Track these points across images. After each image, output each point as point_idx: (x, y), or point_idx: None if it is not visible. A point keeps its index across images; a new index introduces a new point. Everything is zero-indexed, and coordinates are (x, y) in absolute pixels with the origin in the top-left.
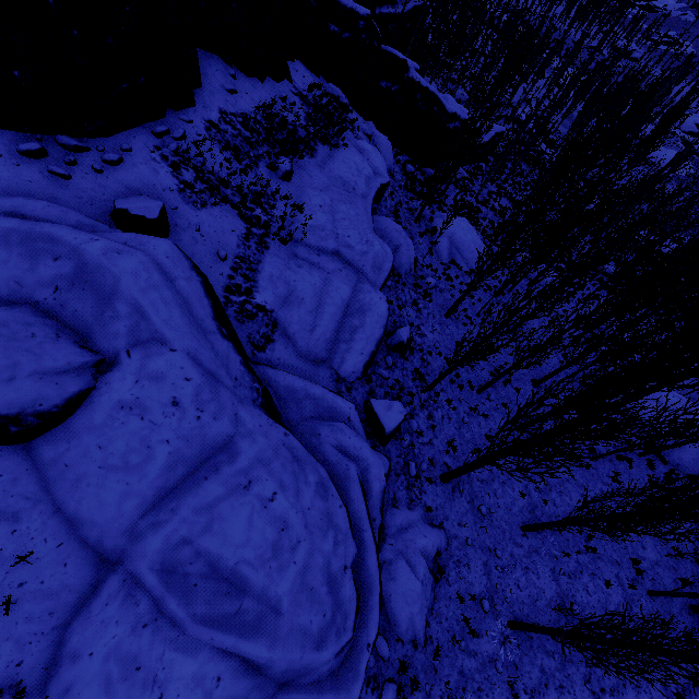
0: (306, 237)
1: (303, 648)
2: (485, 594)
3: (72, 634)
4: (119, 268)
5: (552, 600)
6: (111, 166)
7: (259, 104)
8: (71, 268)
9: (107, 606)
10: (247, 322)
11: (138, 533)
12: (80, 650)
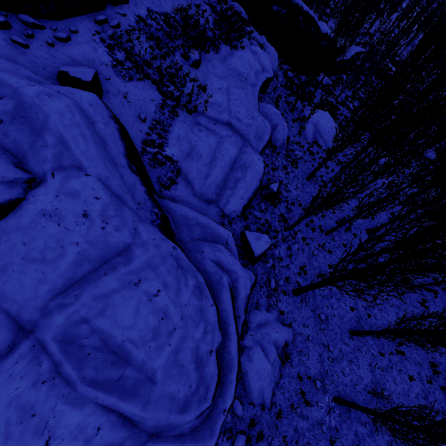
0: (207, 110)
1: (169, 410)
2: (318, 376)
3: None
4: (48, 107)
5: (367, 385)
6: (61, 42)
7: (178, 7)
8: (12, 105)
9: (16, 364)
10: (157, 168)
11: (48, 311)
12: None
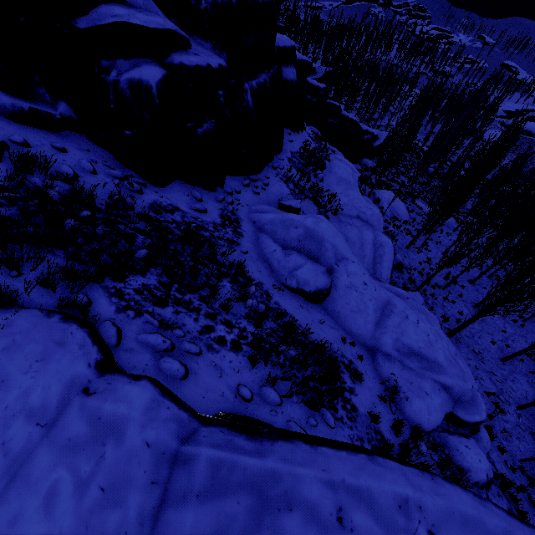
0: (342, 210)
1: (461, 381)
2: (498, 393)
3: (381, 371)
4: (322, 228)
5: (534, 396)
6: (266, 186)
7: (301, 145)
8: (303, 231)
9: (385, 363)
10: None
11: (377, 337)
12: (389, 375)
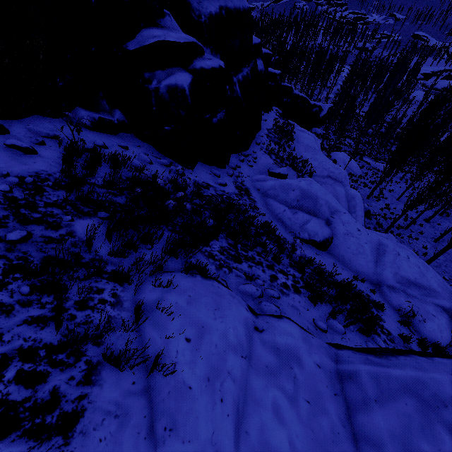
0: (315, 172)
1: None
2: None
3: (391, 301)
4: (314, 188)
5: None
6: (255, 160)
7: (272, 123)
8: (299, 192)
9: (391, 294)
10: None
11: (379, 273)
12: (399, 303)
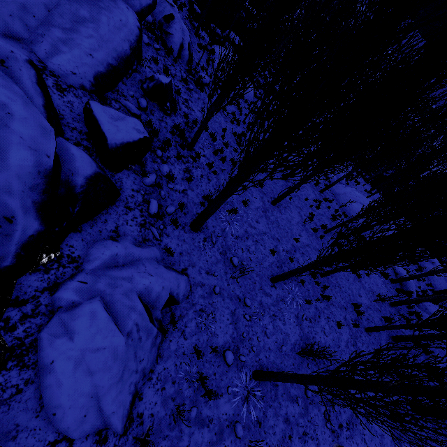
0: None
1: None
2: (230, 345)
3: None
4: None
5: (296, 343)
6: None
7: None
8: None
9: None
10: None
11: None
12: None
